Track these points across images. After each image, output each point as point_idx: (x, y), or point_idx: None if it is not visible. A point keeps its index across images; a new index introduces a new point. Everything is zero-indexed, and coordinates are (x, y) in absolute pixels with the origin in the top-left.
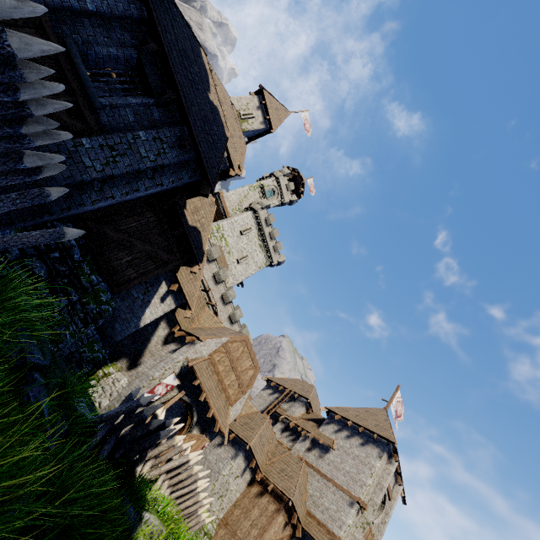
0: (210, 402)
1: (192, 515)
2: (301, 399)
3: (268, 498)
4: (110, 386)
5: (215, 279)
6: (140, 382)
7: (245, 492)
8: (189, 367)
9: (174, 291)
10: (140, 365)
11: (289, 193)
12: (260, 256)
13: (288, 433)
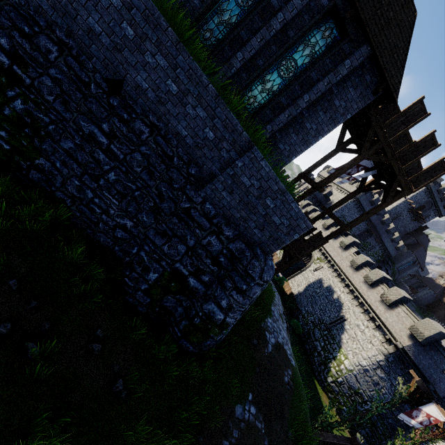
0: None
1: None
2: None
3: None
4: None
5: None
6: None
7: None
8: None
9: None
10: None
11: None
12: None
13: None
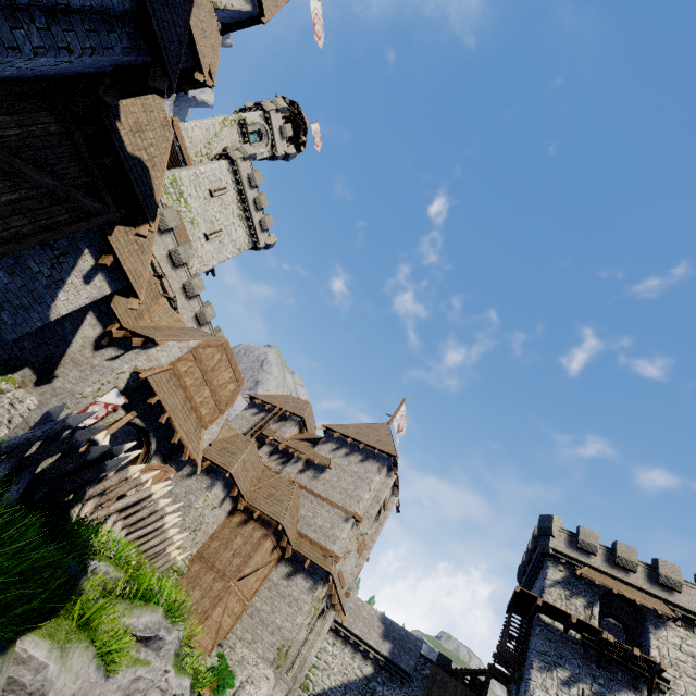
0: (175, 425)
1: (159, 555)
2: (294, 418)
3: (254, 525)
4: (6, 408)
5: (172, 261)
6: (60, 402)
7: (225, 523)
8: (141, 380)
9: (106, 267)
10: (57, 379)
11: (285, 141)
12: (240, 232)
13: (278, 456)
